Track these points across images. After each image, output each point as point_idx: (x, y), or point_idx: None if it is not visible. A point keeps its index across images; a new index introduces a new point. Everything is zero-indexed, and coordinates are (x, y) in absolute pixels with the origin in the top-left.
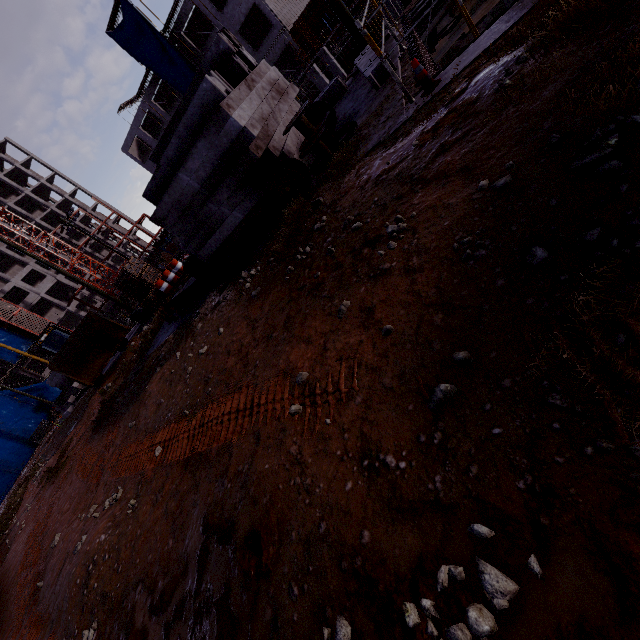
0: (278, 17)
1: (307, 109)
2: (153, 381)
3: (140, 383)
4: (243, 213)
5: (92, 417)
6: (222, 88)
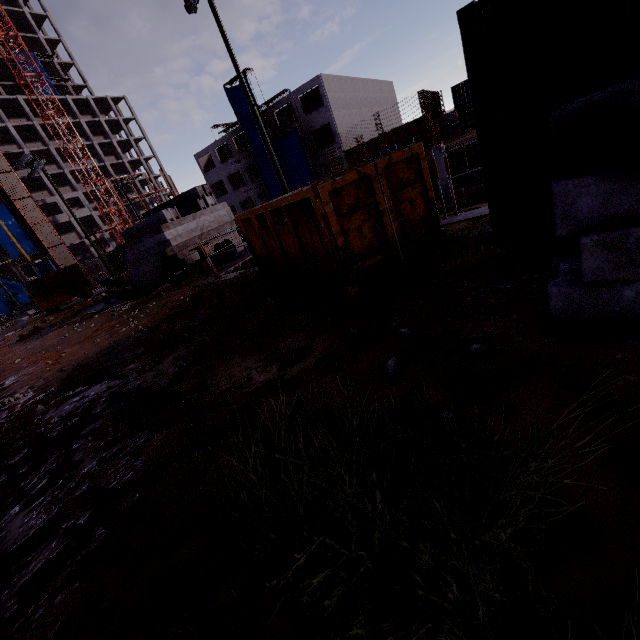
0: (341, 139)
1: (224, 240)
2: (56, 331)
3: (58, 328)
4: (159, 272)
5: (26, 332)
6: (170, 217)
